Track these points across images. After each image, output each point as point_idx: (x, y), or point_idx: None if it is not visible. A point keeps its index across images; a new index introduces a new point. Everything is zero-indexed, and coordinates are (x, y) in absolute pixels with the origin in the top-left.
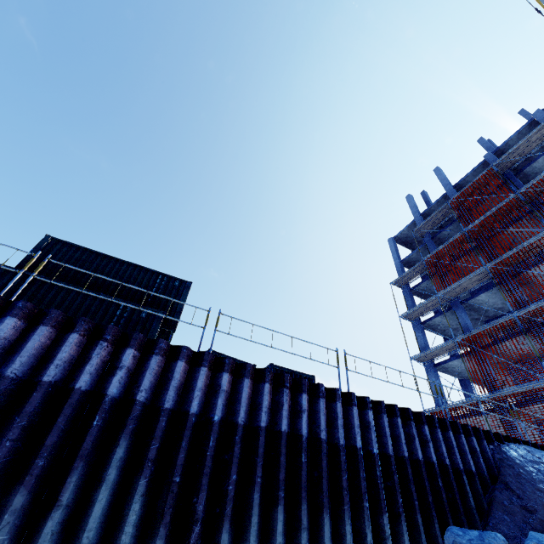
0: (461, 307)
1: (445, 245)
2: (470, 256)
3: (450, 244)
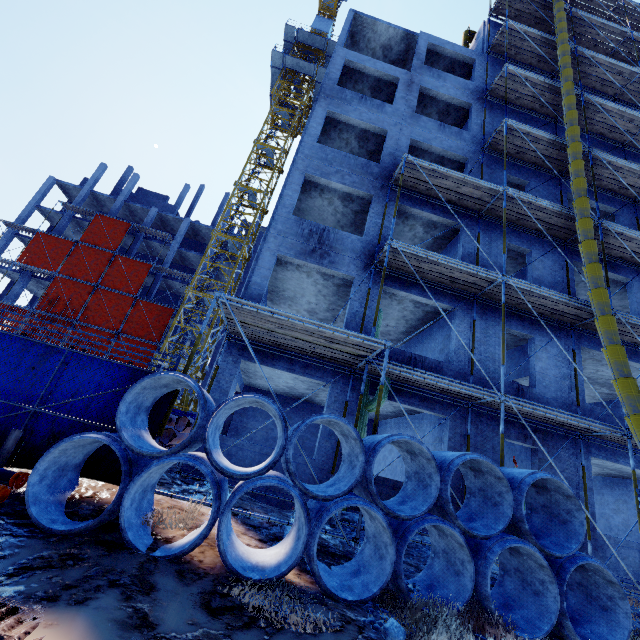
0: (30, 278)
1: (60, 237)
2: (59, 260)
3: (62, 241)
